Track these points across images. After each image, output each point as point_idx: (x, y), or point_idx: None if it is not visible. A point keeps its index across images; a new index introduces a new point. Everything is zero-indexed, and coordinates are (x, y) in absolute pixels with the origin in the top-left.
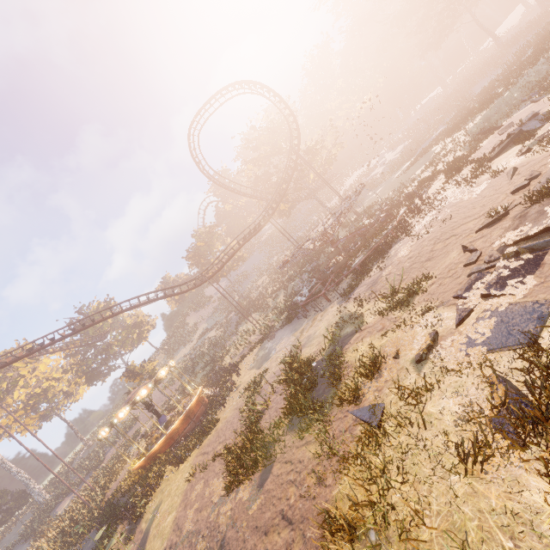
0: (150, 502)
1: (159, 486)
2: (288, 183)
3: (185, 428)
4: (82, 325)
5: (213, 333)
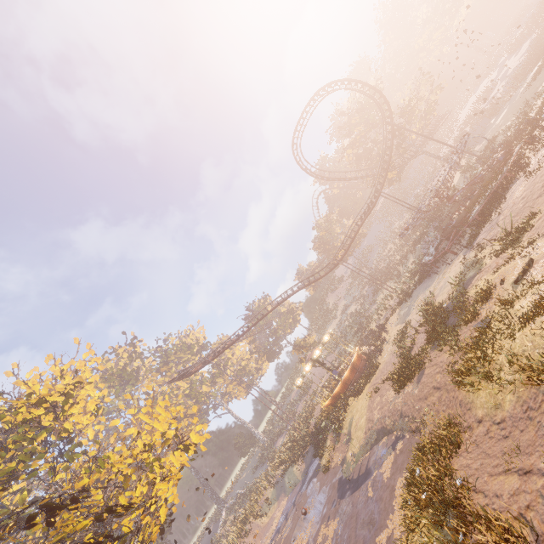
0: (345, 419)
1: (348, 410)
2: (389, 155)
3: (353, 376)
4: (262, 314)
5: (353, 307)
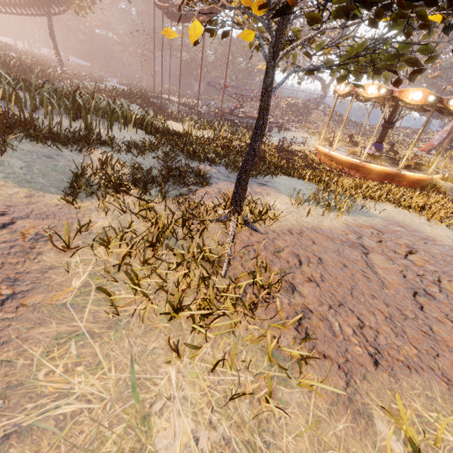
0: None
1: None
2: None
3: None
4: None
5: None
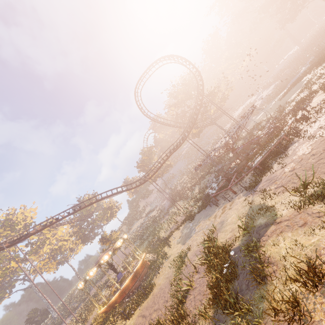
0: None
1: None
2: (197, 114)
3: (133, 285)
4: (73, 210)
5: (154, 213)
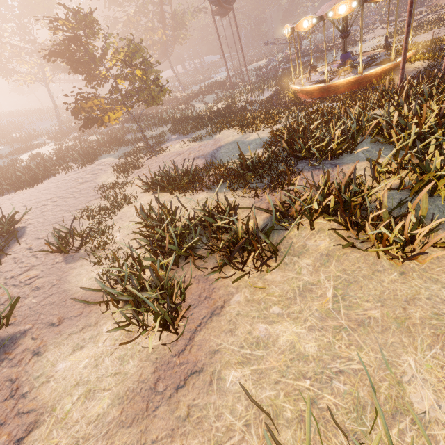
0: None
1: None
2: None
3: None
4: None
5: (50, 148)
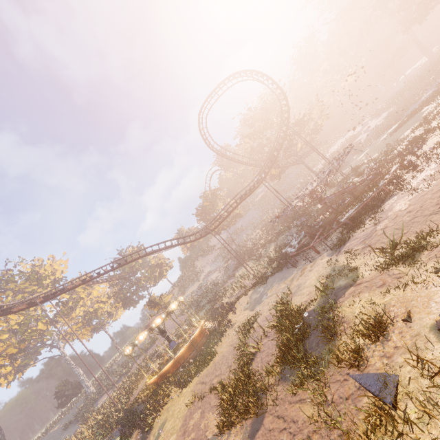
0: (158, 417)
1: (166, 404)
2: (278, 150)
3: (189, 354)
4: (118, 264)
5: (215, 275)
